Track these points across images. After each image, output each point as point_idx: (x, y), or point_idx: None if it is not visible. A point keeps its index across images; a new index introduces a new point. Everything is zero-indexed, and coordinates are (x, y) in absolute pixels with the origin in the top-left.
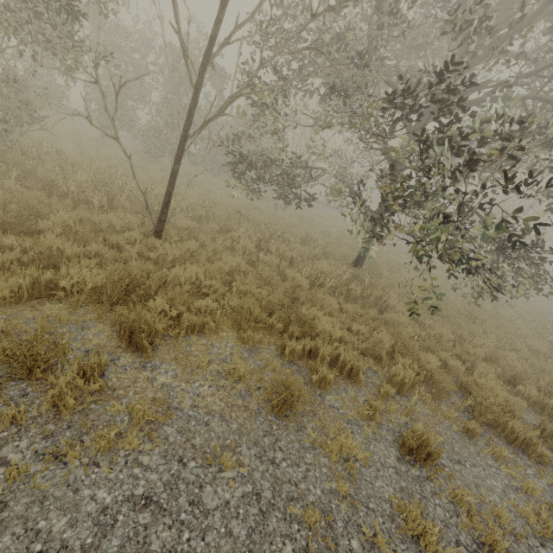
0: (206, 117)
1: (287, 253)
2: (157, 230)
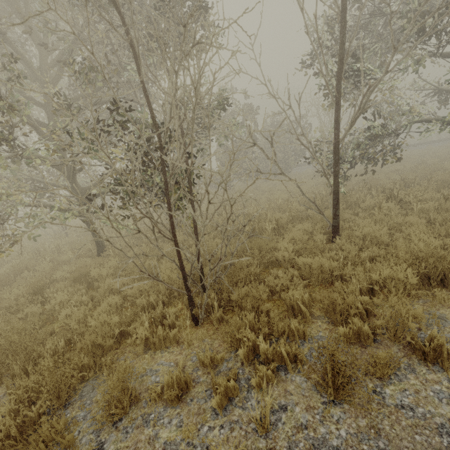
0: (352, 119)
1: (425, 196)
2: (335, 224)
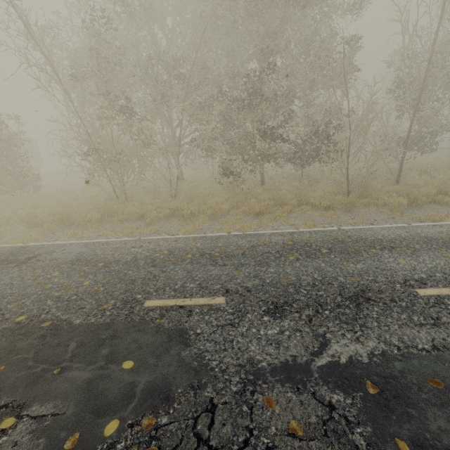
0: (417, 130)
1: (444, 174)
2: (398, 180)
